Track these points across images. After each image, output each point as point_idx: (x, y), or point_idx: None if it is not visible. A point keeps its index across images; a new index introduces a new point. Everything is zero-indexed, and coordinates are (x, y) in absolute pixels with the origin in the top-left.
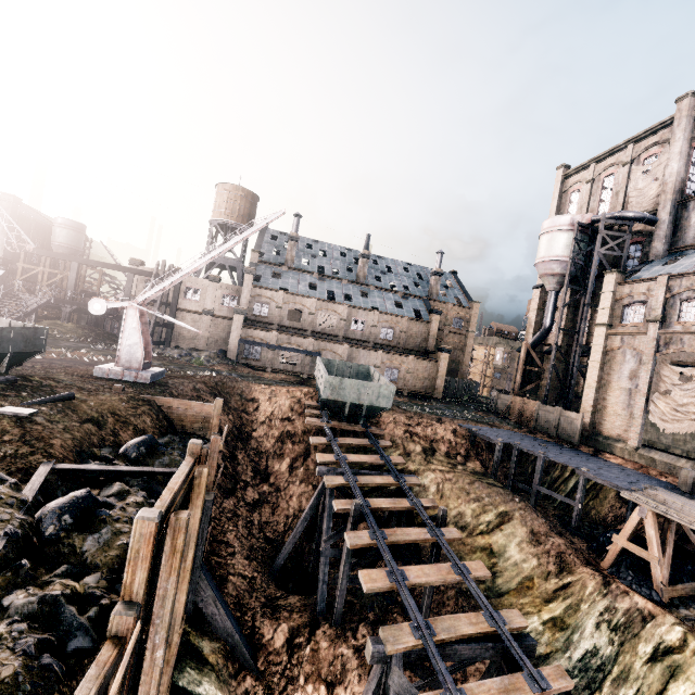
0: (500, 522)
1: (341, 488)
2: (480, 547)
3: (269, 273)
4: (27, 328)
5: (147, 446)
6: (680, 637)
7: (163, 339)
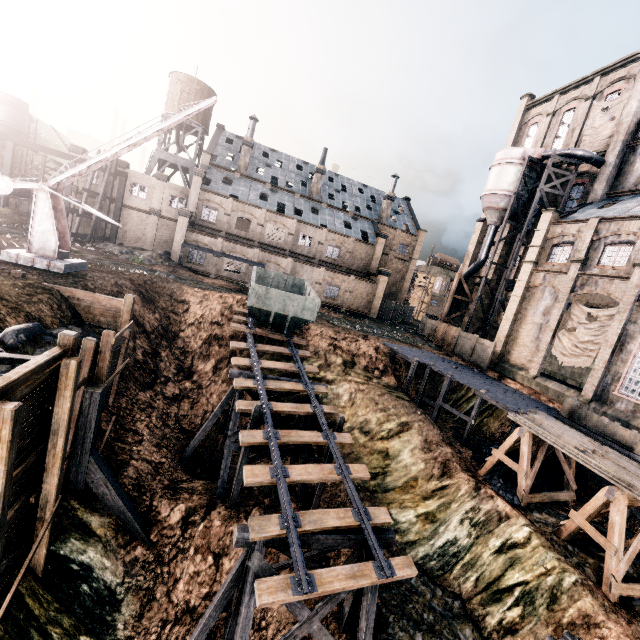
0: (399, 431)
1: (251, 390)
2: (378, 450)
3: (220, 177)
4: None
5: (28, 334)
6: (525, 536)
7: (108, 235)
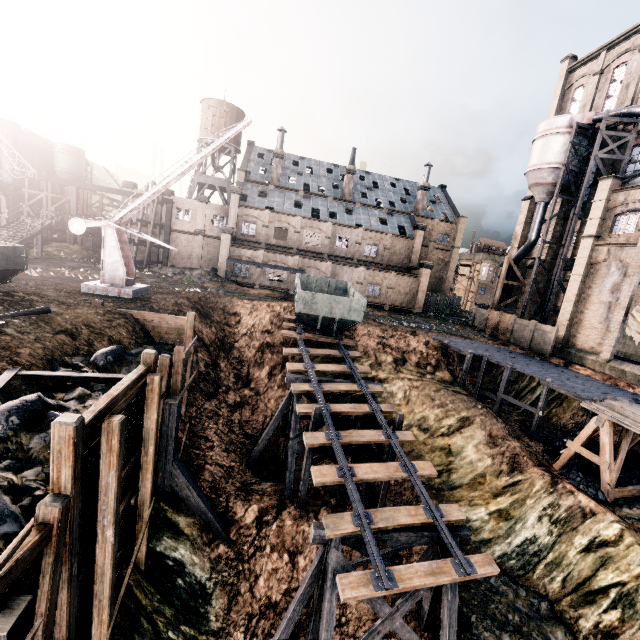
0: (460, 426)
1: (308, 393)
2: (439, 447)
3: (256, 192)
4: (5, 247)
5: (114, 355)
6: (616, 534)
7: (161, 259)
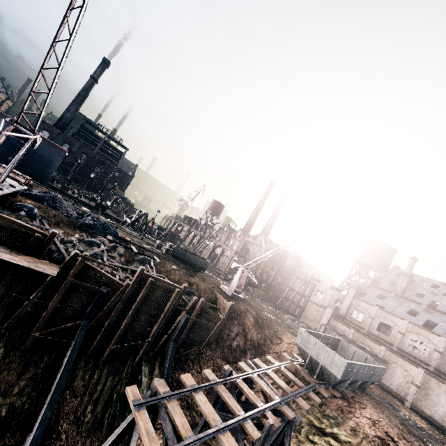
0: None
1: (248, 377)
2: None
3: (375, 293)
4: (205, 260)
5: (188, 291)
6: None
7: (297, 314)
